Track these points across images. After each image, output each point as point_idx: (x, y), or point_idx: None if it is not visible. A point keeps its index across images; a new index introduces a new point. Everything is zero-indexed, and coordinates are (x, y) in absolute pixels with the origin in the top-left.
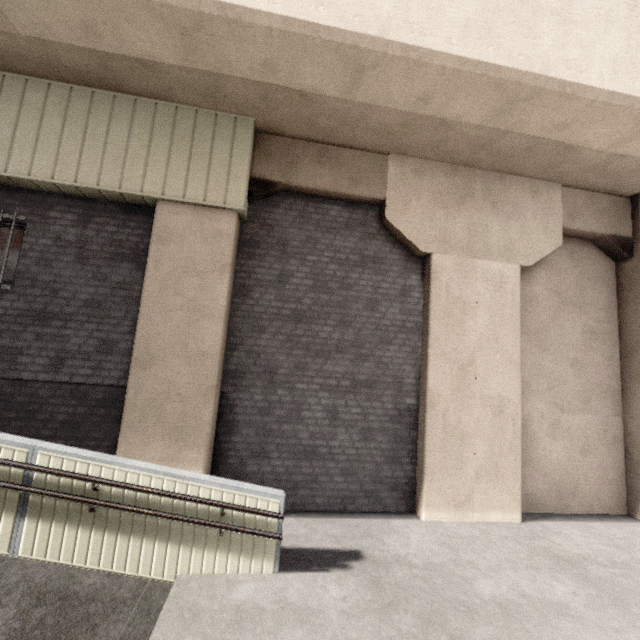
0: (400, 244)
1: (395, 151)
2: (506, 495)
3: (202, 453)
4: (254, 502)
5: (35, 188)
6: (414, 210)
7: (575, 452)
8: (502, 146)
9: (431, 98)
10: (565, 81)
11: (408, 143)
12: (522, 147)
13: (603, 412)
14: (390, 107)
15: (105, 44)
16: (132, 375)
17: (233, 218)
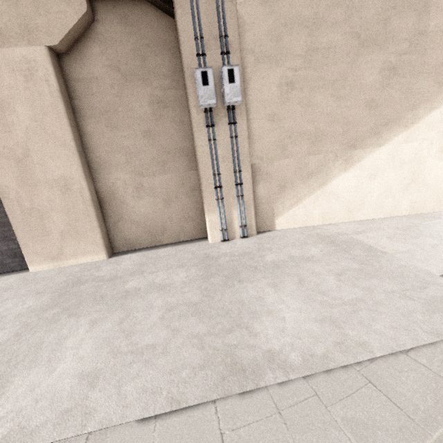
0: None
1: None
2: (90, 245)
3: None
4: None
5: None
6: None
7: (160, 204)
8: None
9: None
10: None
11: None
12: None
13: (180, 170)
14: None
15: None
16: None
17: None
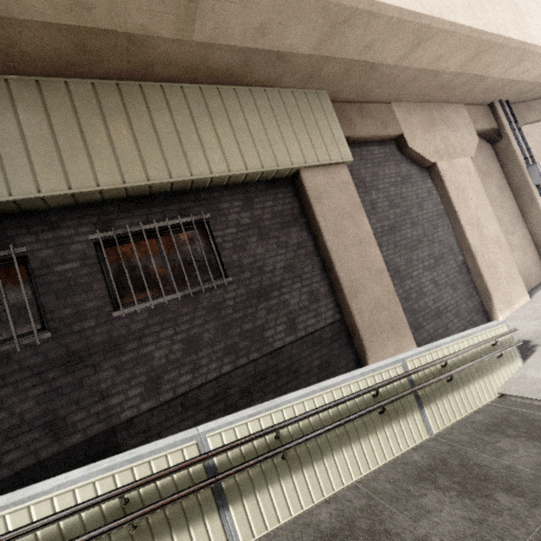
0: (413, 162)
1: (395, 100)
2: (520, 288)
3: (411, 337)
4: (498, 331)
5: (202, 186)
6: (417, 137)
7: (521, 255)
8: (453, 84)
9: (442, 57)
10: (505, 37)
11: (407, 92)
12: (462, 83)
13: (520, 229)
14: (416, 67)
15: (263, 42)
16: (352, 305)
17: (347, 169)
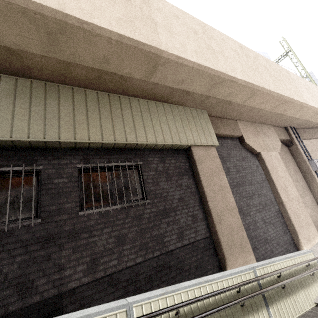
0: (248, 150)
1: (238, 119)
2: (314, 231)
3: (252, 254)
4: (308, 256)
5: (140, 147)
6: (250, 138)
7: (311, 210)
8: (267, 116)
9: (263, 103)
10: (292, 99)
11: (244, 116)
12: (272, 116)
13: (308, 195)
14: (250, 106)
15: (181, 86)
16: (217, 227)
17: (215, 149)
